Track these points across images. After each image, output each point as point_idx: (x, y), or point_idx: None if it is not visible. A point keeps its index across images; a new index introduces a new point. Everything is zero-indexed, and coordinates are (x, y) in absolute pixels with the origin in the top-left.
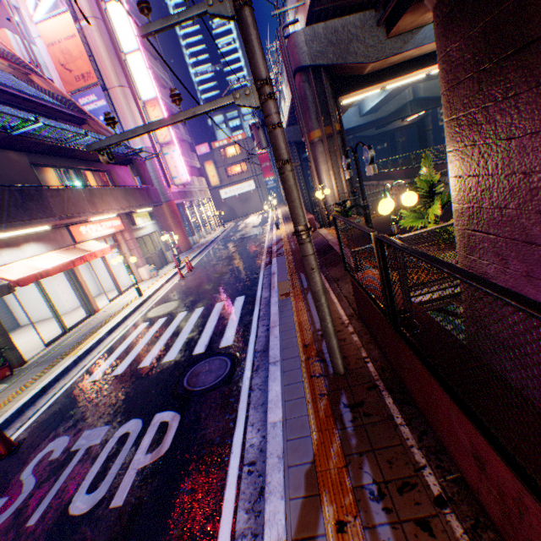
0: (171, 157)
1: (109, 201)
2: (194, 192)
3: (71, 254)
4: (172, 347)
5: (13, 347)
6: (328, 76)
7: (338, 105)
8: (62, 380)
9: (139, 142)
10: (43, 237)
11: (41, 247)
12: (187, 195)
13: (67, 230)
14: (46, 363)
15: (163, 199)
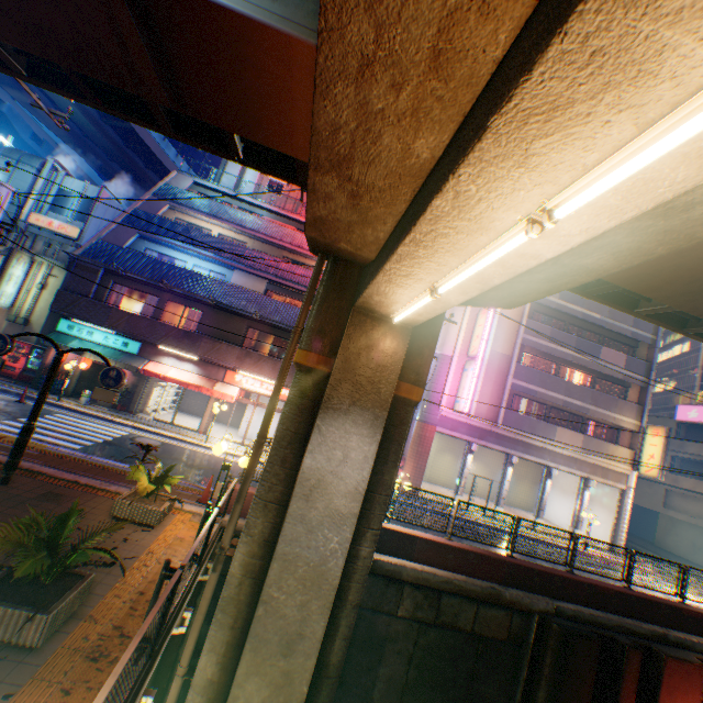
0: (466, 374)
1: (264, 367)
2: (542, 448)
3: (204, 382)
4: (41, 422)
5: (136, 401)
6: (329, 265)
7: (349, 318)
8: (81, 414)
9: (438, 346)
10: (203, 364)
11: (196, 368)
12: (498, 439)
13: (226, 370)
14: (117, 414)
15: (419, 415)
